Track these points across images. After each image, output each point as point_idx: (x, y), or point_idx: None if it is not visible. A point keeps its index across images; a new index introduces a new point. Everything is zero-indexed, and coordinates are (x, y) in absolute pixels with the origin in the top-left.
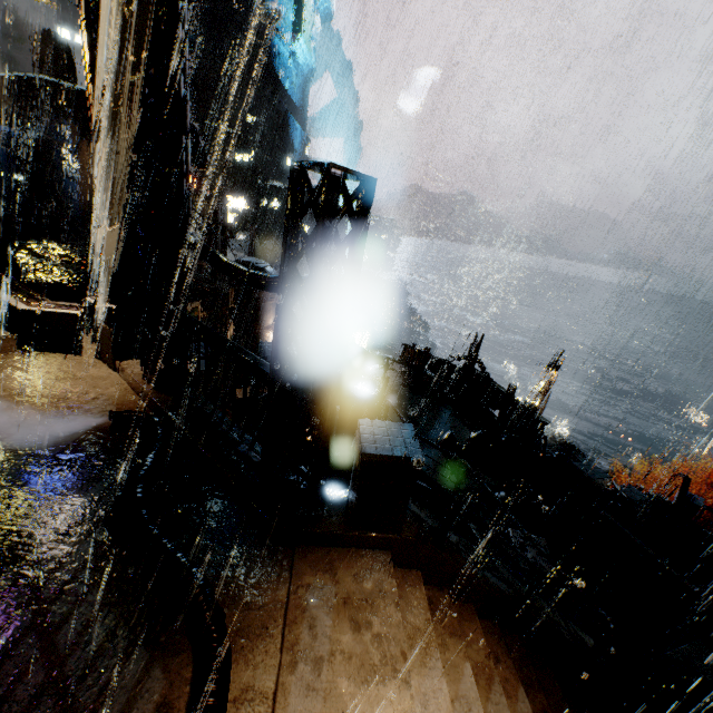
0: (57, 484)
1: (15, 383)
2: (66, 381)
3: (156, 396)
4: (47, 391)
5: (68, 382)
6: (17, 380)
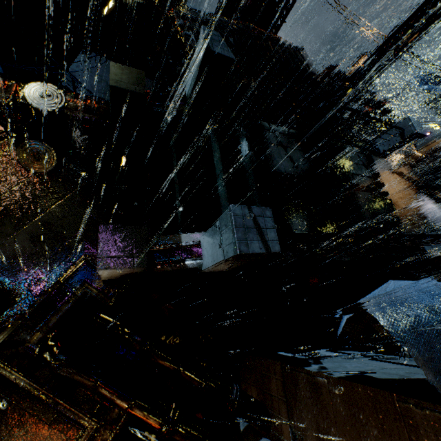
0: (434, 214)
1: (395, 195)
2: (396, 185)
3: (418, 180)
4: (400, 192)
5: (396, 186)
6: (393, 193)
